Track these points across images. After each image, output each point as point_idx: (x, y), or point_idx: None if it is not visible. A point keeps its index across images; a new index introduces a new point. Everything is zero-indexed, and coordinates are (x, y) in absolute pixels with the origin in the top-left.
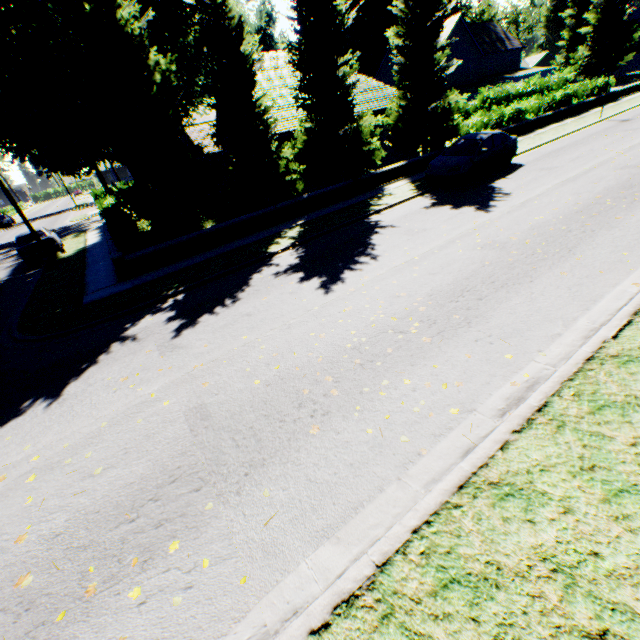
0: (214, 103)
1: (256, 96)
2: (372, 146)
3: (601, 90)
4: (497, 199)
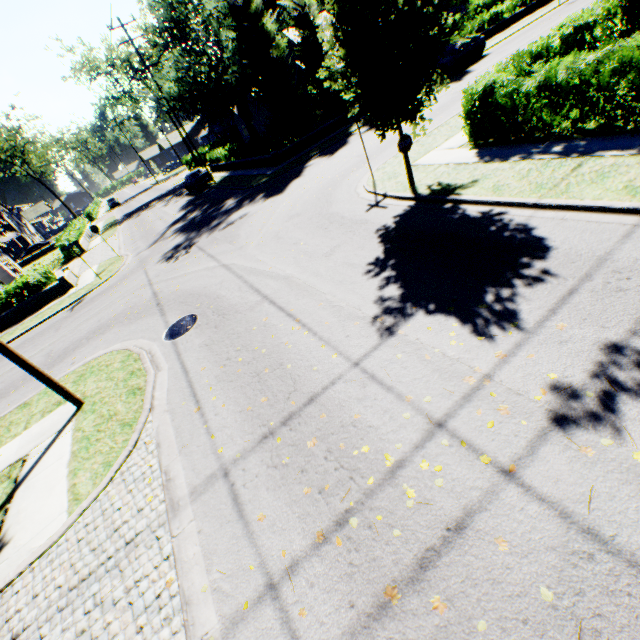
0: (305, 60)
1: (324, 50)
2: None
3: None
4: (467, 76)
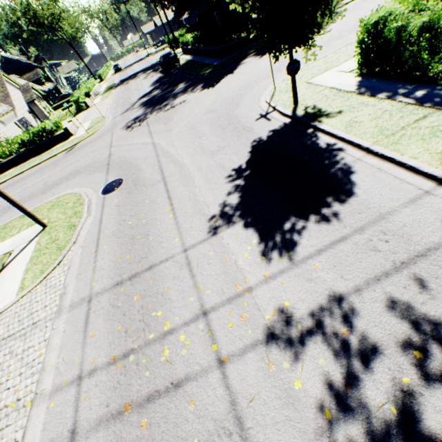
0: None
1: None
2: None
3: None
4: None
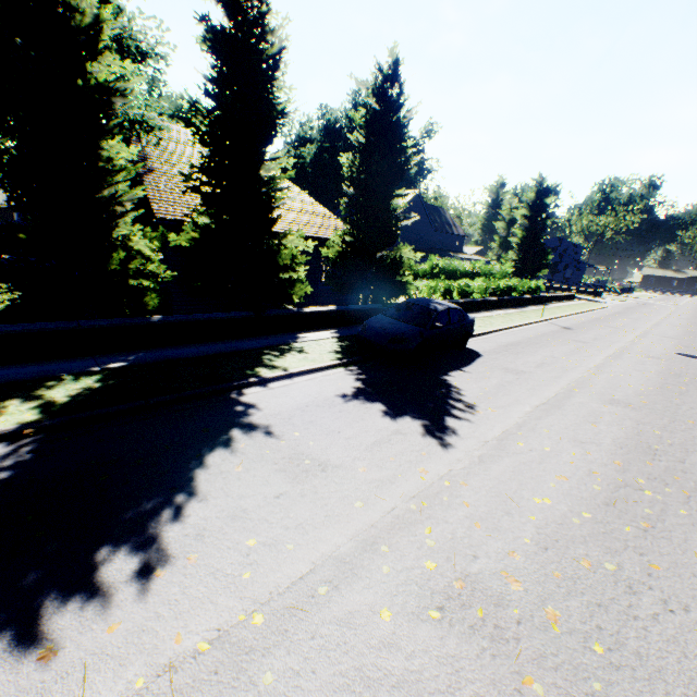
0: None
1: (103, 141)
2: (295, 275)
3: (534, 291)
4: (457, 413)
